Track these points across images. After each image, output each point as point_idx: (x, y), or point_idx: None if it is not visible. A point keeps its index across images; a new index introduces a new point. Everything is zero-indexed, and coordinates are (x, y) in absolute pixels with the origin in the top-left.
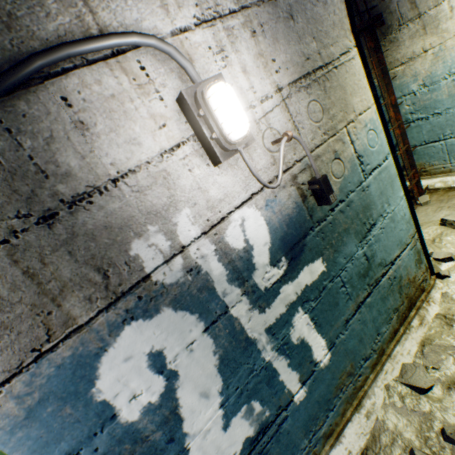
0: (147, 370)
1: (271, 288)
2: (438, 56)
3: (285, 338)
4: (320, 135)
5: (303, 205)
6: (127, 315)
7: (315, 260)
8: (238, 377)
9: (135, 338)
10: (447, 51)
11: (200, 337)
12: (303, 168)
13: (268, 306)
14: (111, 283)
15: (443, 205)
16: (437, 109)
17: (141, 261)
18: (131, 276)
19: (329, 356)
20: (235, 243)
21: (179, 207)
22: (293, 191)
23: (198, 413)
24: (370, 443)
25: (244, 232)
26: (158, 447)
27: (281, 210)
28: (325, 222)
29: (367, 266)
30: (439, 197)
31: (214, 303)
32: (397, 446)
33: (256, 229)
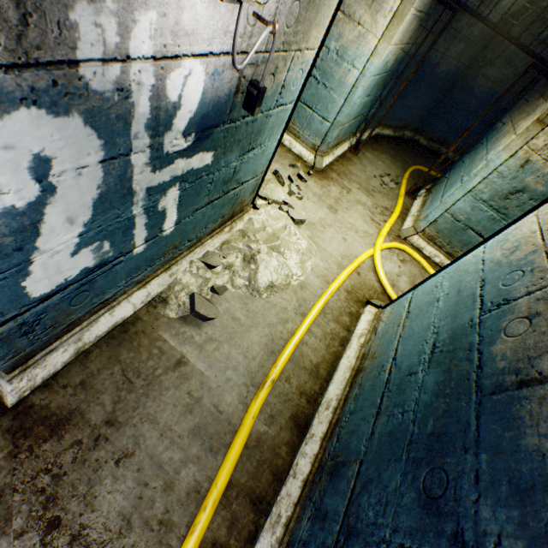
0: (26, 172)
1: (172, 156)
2: (359, 39)
3: (156, 203)
4: (281, 43)
5: (233, 98)
6: (31, 95)
7: (210, 152)
8: (106, 218)
9: (28, 128)
10: (365, 43)
11: (95, 166)
12: (254, 62)
13: (160, 169)
14: (28, 37)
15: (280, 161)
16: (328, 83)
17: (77, 36)
18: (56, 48)
19: (173, 230)
20: (172, 92)
21: (149, 4)
22: (236, 79)
23: (57, 235)
24: (166, 291)
25: (184, 88)
26: (3, 252)
27: (219, 90)
28: (235, 125)
29: (231, 178)
30: (281, 153)
31: (123, 140)
32: (184, 292)
33: (193, 92)
